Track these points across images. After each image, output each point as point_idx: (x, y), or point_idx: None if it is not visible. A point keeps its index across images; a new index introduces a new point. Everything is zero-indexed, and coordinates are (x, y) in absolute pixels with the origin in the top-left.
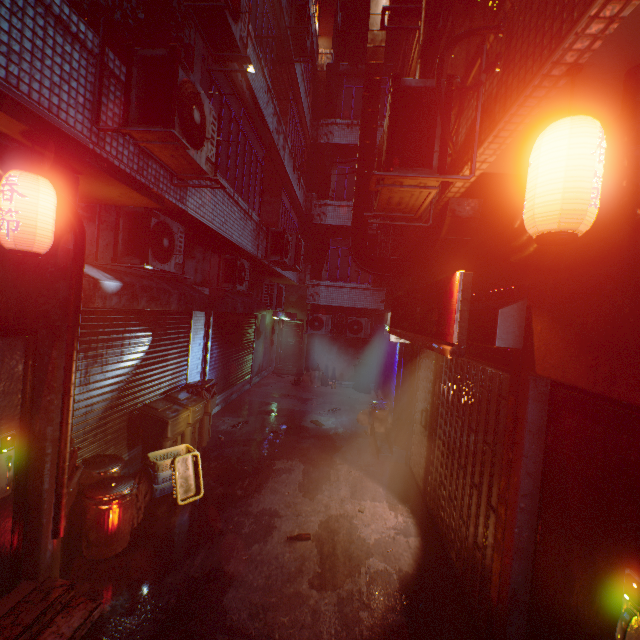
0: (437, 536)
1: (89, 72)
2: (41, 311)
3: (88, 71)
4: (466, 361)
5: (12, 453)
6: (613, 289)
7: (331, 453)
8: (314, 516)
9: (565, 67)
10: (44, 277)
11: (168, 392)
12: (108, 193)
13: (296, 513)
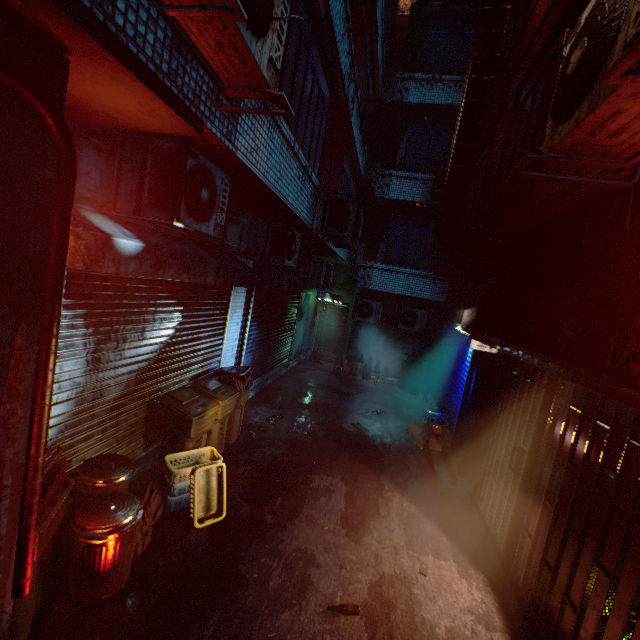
0: (533, 637)
1: None
2: None
3: None
4: (634, 410)
5: None
6: None
7: (378, 472)
8: (361, 572)
9: None
10: None
11: (197, 377)
12: (121, 103)
13: (338, 563)
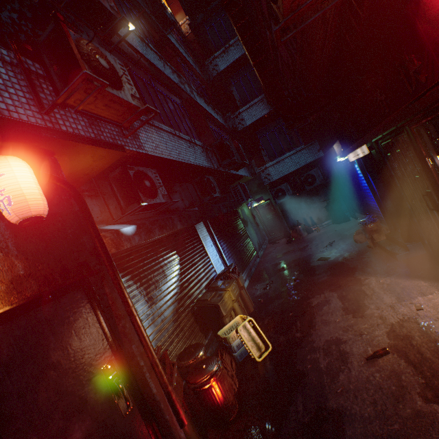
0: None
1: (19, 79)
2: (79, 263)
3: (18, 79)
4: None
5: (117, 376)
6: None
7: (351, 274)
8: (376, 330)
9: None
10: (68, 238)
11: (208, 286)
12: (85, 163)
13: (357, 334)
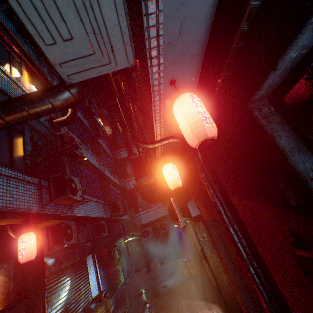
0: (231, 310)
1: (36, 190)
2: (31, 284)
3: (36, 189)
4: (197, 223)
5: None
6: (200, 191)
7: (176, 298)
8: None
9: (160, 154)
10: (31, 269)
11: (84, 308)
12: (46, 224)
13: None
